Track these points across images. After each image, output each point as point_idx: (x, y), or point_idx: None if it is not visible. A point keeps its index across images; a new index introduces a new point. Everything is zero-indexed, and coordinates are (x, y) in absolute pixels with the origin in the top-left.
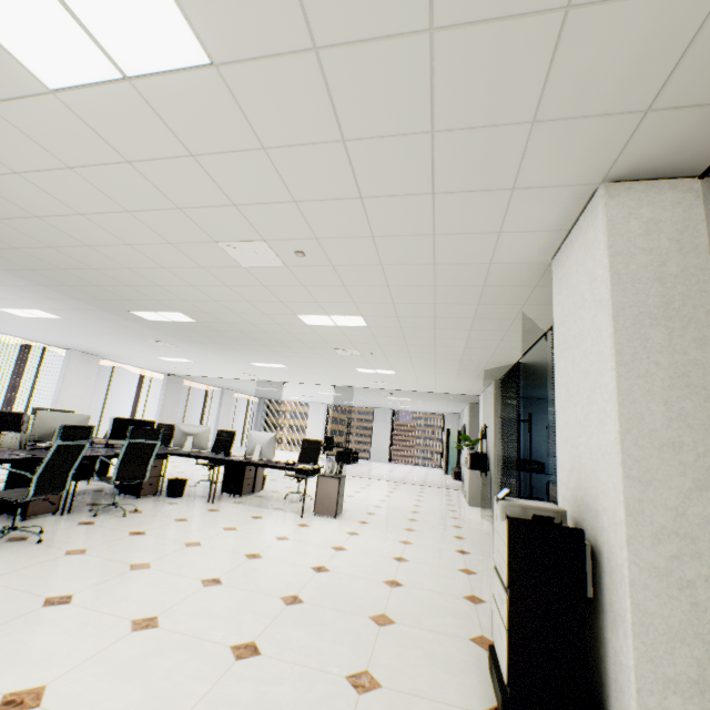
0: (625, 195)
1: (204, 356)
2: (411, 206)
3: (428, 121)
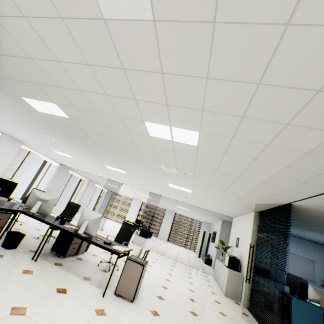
0: None
1: (78, 154)
2: None
3: None
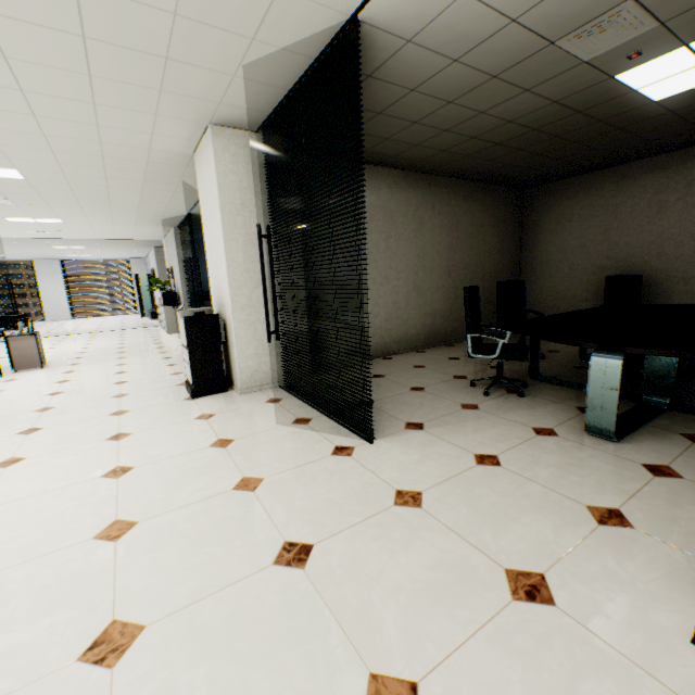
0: (222, 136)
1: None
2: (75, 106)
3: (87, 70)
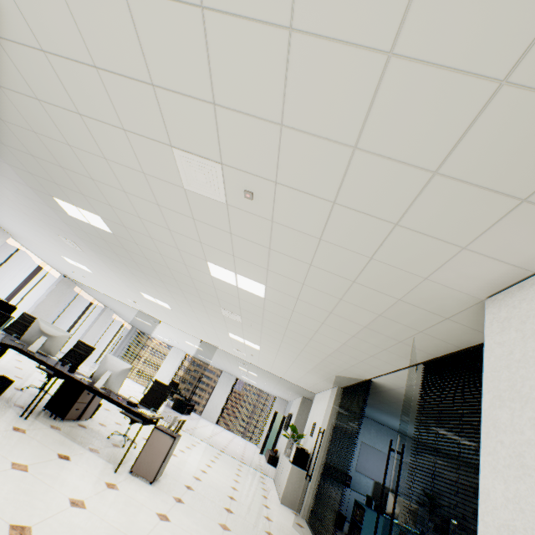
0: None
1: (103, 270)
2: (399, 180)
3: (512, 62)
